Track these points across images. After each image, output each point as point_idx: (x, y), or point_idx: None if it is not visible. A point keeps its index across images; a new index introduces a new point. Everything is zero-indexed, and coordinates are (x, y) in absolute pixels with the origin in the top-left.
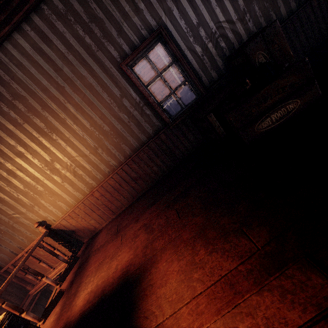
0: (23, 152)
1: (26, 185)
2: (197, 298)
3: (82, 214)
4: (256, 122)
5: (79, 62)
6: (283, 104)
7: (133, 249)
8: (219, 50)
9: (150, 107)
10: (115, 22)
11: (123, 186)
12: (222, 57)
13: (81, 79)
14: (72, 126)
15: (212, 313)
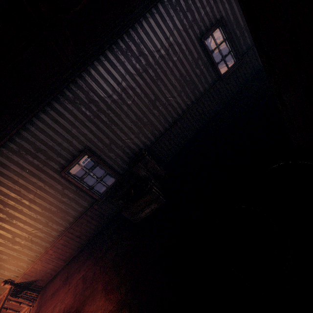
0: None
1: None
2: None
3: (40, 268)
4: (138, 214)
5: (31, 175)
6: (148, 206)
7: (74, 296)
8: (126, 154)
9: (84, 191)
10: (54, 150)
11: (71, 242)
12: (128, 157)
13: (32, 184)
14: (27, 212)
15: None
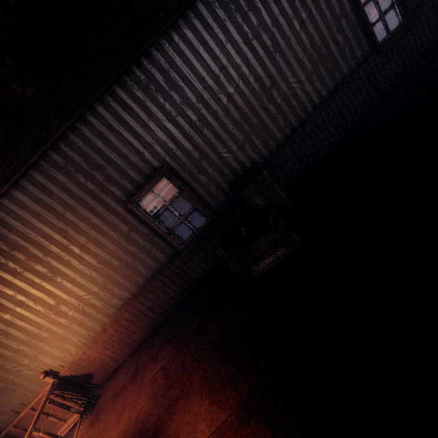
0: (24, 301)
1: (29, 334)
2: None
3: (95, 355)
4: (253, 266)
5: (82, 206)
6: (272, 252)
7: (152, 397)
8: (224, 177)
9: (160, 236)
10: (117, 167)
11: (139, 317)
12: (228, 182)
13: (85, 221)
14: (78, 266)
15: None
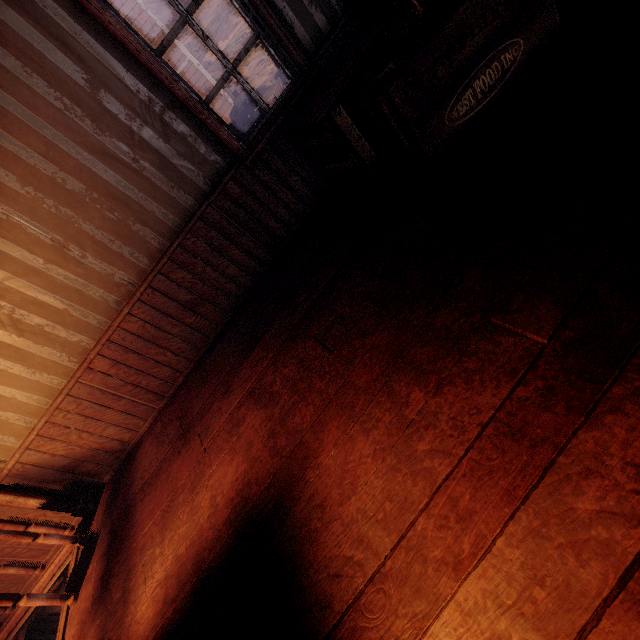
0: None
1: None
2: (446, 489)
3: (78, 423)
4: (447, 102)
5: None
6: (494, 51)
7: (241, 452)
8: None
9: (183, 113)
10: None
11: (166, 328)
12: None
13: None
14: None
15: (498, 504)
